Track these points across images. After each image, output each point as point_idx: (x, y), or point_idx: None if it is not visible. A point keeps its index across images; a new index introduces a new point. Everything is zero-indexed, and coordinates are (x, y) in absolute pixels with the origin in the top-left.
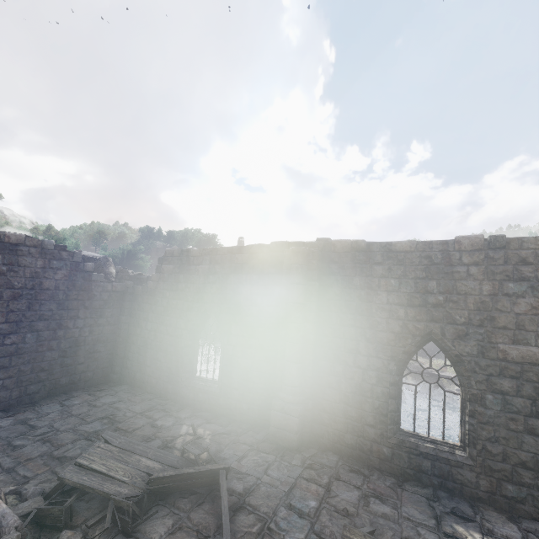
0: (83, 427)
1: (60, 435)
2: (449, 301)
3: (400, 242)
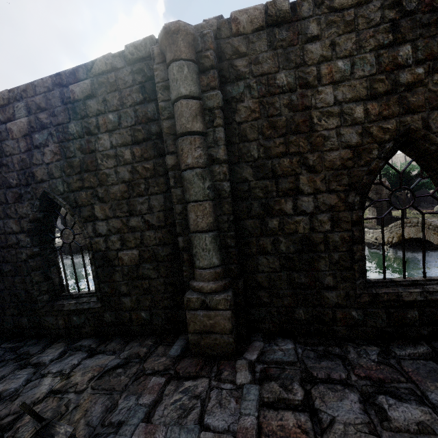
0: None
1: None
2: (433, 73)
3: None
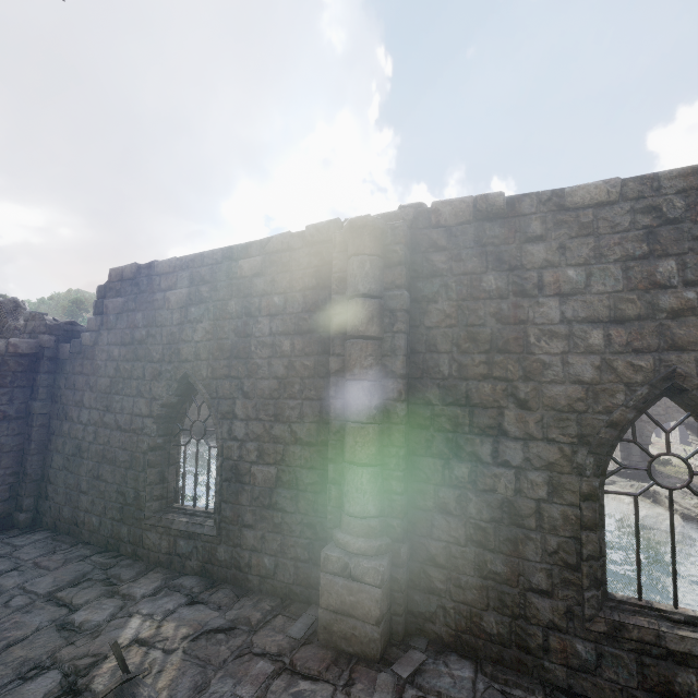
0: None
1: None
2: None
3: (583, 185)
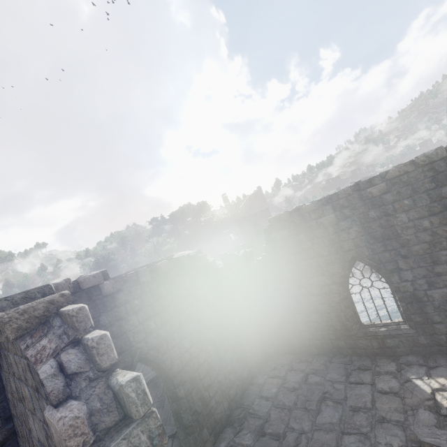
0: (321, 418)
1: (315, 438)
2: None
3: None
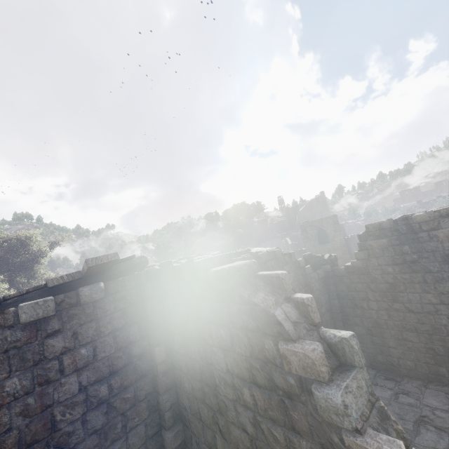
0: (421, 440)
1: None
2: None
3: None
